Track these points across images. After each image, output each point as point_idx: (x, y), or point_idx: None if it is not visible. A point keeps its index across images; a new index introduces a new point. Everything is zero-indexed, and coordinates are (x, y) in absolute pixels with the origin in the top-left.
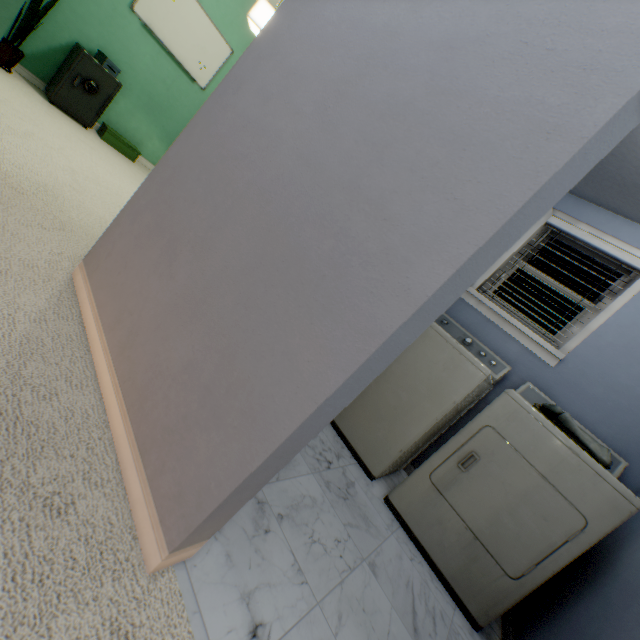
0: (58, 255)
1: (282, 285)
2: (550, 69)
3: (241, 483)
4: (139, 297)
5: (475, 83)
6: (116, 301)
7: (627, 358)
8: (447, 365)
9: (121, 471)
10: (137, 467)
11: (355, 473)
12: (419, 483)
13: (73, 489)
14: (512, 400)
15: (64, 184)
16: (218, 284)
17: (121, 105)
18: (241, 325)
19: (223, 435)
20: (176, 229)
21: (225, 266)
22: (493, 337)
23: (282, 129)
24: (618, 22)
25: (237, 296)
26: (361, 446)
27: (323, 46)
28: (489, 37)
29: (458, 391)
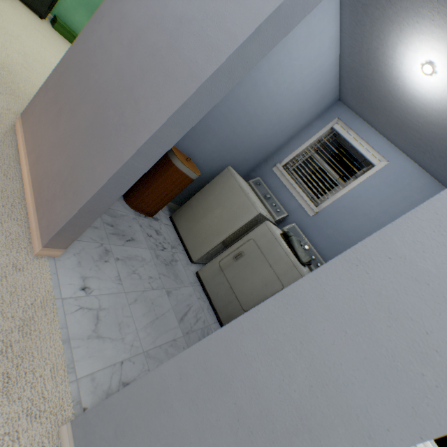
0: (7, 110)
1: (97, 137)
2: (204, 45)
3: (70, 220)
4: (43, 138)
5: (182, 45)
6: (34, 139)
7: (350, 215)
8: (240, 205)
9: (29, 218)
10: (35, 216)
11: (181, 257)
12: (213, 265)
13: (2, 218)
14: (266, 227)
15: (17, 64)
16: (75, 134)
17: (68, 2)
18: (80, 155)
19: (66, 202)
20: (63, 103)
21: (79, 126)
22: (285, 196)
23: (113, 52)
24: (229, 27)
25: (81, 141)
26: (190, 245)
27: (139, 3)
28: (194, 20)
29: (242, 220)
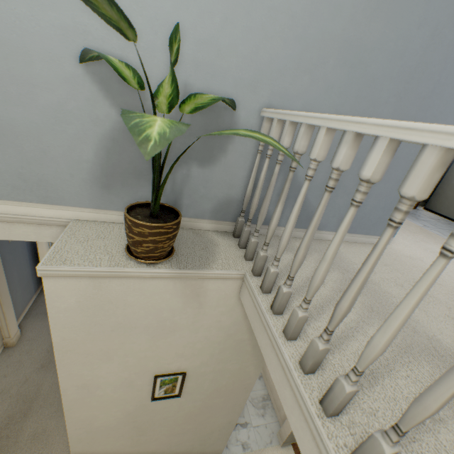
0: None
1: None
2: None
3: None
4: None
5: None
6: None
7: None
8: None
9: None
10: None
11: (452, 223)
12: None
13: None
14: None
15: None
16: None
17: None
18: None
19: None
20: None
21: None
22: None
23: None
24: None
25: None
26: (453, 216)
27: None
28: None
29: None
